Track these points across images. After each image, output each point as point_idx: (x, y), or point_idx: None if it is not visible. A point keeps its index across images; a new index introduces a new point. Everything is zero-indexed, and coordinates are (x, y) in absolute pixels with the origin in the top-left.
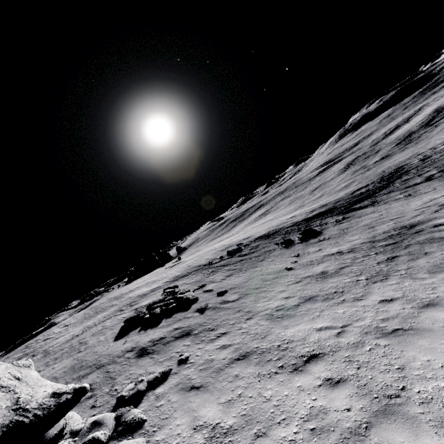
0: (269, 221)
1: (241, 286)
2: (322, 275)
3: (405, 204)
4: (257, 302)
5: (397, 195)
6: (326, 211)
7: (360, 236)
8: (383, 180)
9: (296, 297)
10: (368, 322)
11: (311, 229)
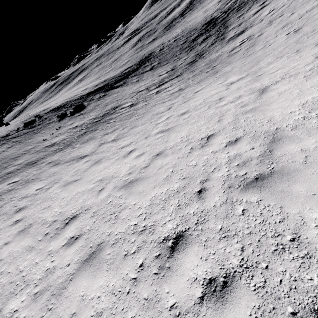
0: (75, 90)
1: (8, 157)
2: (52, 145)
3: (131, 88)
4: (5, 169)
5: (134, 80)
6: (101, 87)
7: (95, 113)
8: (139, 63)
9: (24, 163)
10: (29, 177)
11: (82, 105)
